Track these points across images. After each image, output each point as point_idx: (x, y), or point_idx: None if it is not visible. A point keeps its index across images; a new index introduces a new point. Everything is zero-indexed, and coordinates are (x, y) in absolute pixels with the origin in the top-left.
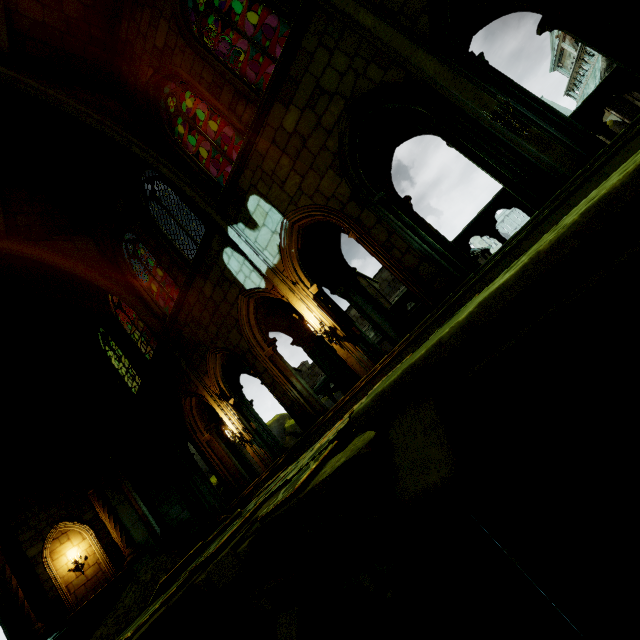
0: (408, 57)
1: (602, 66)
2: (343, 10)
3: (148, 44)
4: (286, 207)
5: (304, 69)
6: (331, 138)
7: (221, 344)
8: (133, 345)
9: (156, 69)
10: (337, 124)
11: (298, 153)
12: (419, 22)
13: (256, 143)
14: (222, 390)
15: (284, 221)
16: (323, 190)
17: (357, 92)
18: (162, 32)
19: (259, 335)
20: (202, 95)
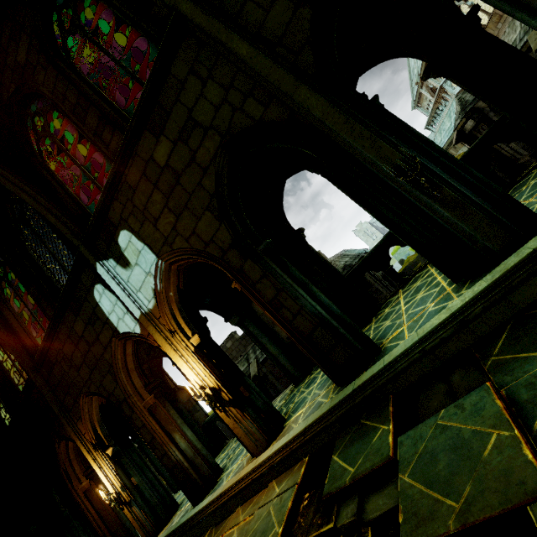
0: (291, 94)
1: (456, 109)
2: (214, 36)
3: (9, 59)
4: (160, 247)
5: (175, 98)
6: (207, 176)
7: (95, 389)
8: (5, 374)
9: (18, 85)
10: (213, 161)
11: (171, 189)
12: (302, 55)
13: (125, 174)
14: (99, 437)
15: (159, 262)
16: (200, 233)
17: (234, 128)
18: (23, 47)
19: (138, 380)
20: (67, 117)
